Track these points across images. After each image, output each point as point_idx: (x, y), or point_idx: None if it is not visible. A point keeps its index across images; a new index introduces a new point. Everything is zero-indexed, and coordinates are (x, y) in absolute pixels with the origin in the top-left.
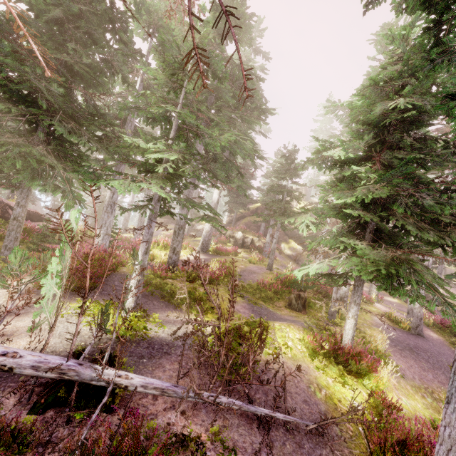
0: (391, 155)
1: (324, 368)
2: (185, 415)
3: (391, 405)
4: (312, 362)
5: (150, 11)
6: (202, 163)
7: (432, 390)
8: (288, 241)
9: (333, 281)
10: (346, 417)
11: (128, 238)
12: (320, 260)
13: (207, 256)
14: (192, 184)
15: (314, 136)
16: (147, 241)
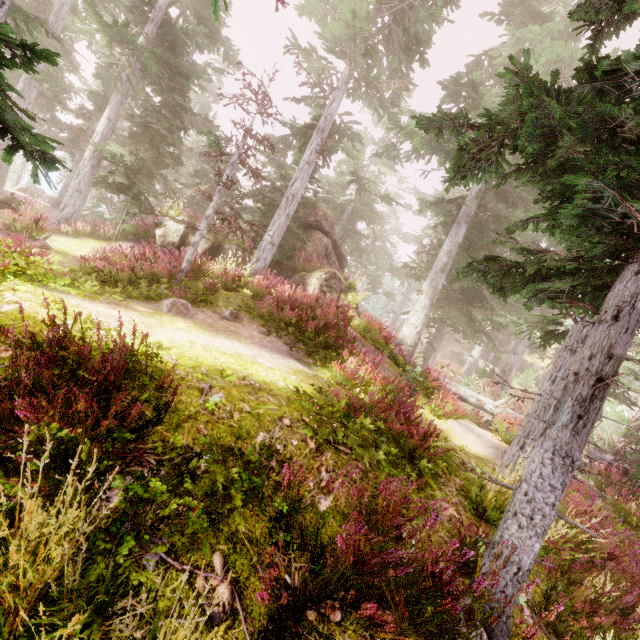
0: None
1: None
2: None
3: None
4: None
5: None
6: None
7: None
8: (518, 374)
9: None
10: None
11: None
12: None
13: None
14: None
15: None
16: None
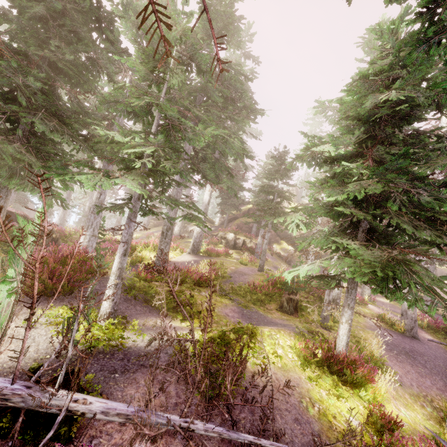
0: (383, 151)
1: (317, 379)
2: (156, 444)
3: (391, 420)
4: (304, 372)
5: (138, 12)
6: (192, 163)
7: (432, 398)
8: (280, 242)
9: (325, 284)
10: (343, 444)
11: (119, 240)
12: (312, 261)
13: (198, 258)
14: (174, 181)
15: (303, 132)
16: (125, 242)
